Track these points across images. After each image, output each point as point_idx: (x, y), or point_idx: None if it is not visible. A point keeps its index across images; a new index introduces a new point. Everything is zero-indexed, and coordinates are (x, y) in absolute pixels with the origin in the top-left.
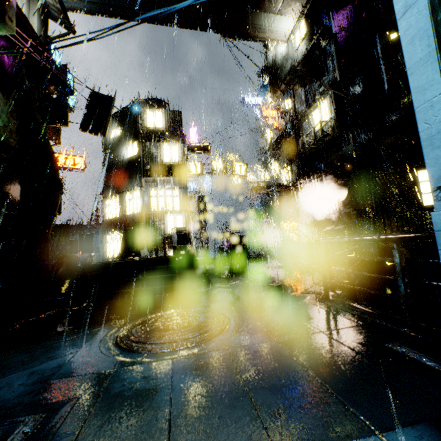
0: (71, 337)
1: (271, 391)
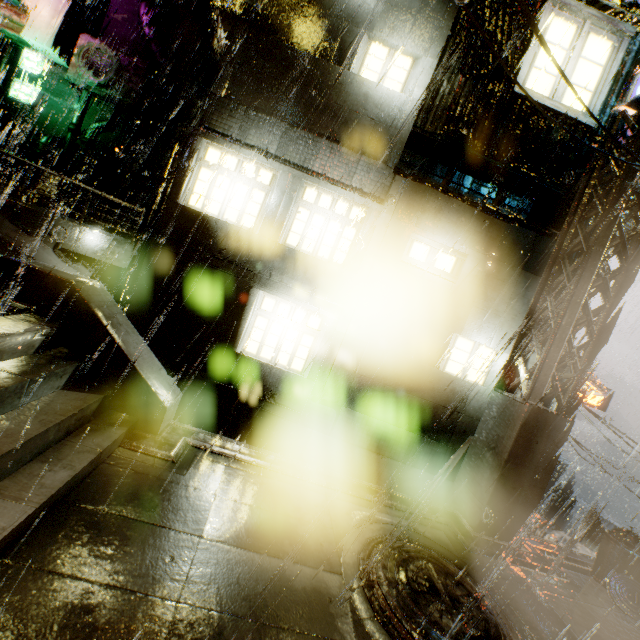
0: None
1: None
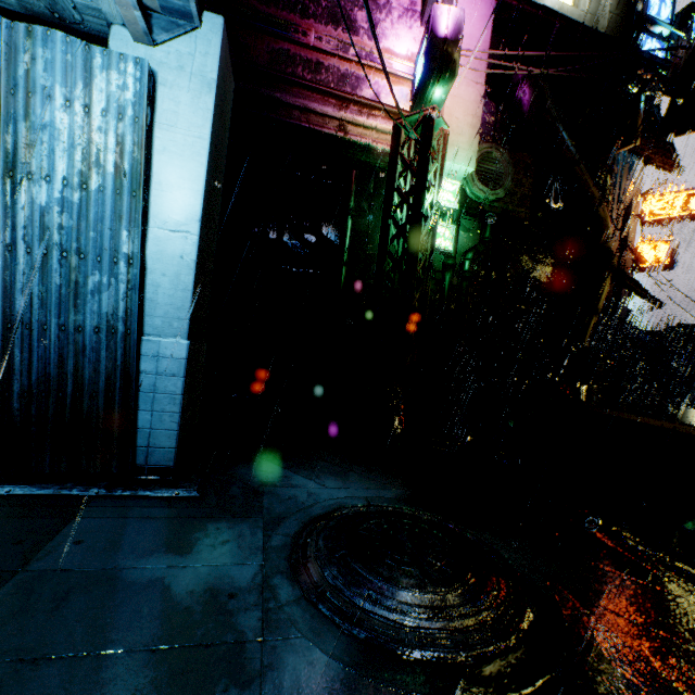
0: (371, 476)
1: (49, 694)
